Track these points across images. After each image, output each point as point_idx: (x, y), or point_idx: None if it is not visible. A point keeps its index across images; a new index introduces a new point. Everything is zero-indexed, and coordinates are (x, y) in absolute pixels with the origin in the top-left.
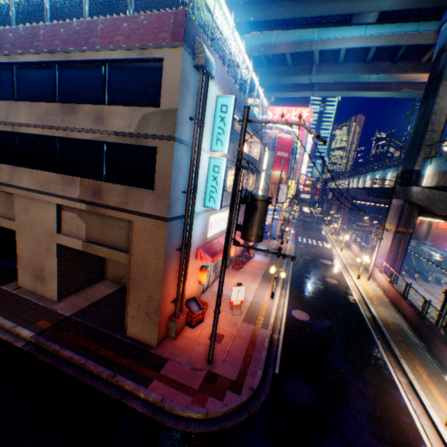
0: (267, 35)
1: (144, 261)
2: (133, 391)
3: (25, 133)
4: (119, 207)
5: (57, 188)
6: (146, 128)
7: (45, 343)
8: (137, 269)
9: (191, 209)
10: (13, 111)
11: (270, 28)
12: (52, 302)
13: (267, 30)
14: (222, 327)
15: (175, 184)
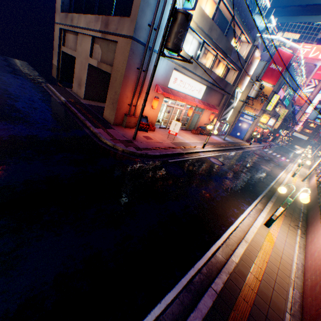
0: None
1: (117, 69)
2: (89, 127)
3: None
4: (113, 33)
5: (92, 25)
6: None
7: (67, 103)
8: (114, 75)
9: (153, 43)
10: None
11: None
12: (81, 98)
13: None
14: (155, 138)
15: (142, 14)
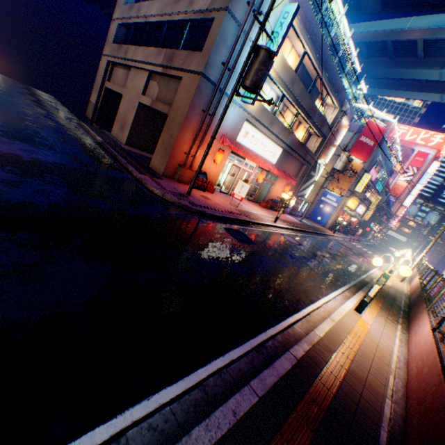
0: (404, 20)
1: (178, 108)
2: (132, 172)
3: (151, 22)
4: (178, 68)
5: (152, 59)
6: (214, 5)
7: (105, 144)
8: (172, 115)
9: (225, 84)
10: (150, 8)
11: (406, 9)
12: (121, 143)
13: (402, 11)
14: (214, 200)
15: (217, 50)
